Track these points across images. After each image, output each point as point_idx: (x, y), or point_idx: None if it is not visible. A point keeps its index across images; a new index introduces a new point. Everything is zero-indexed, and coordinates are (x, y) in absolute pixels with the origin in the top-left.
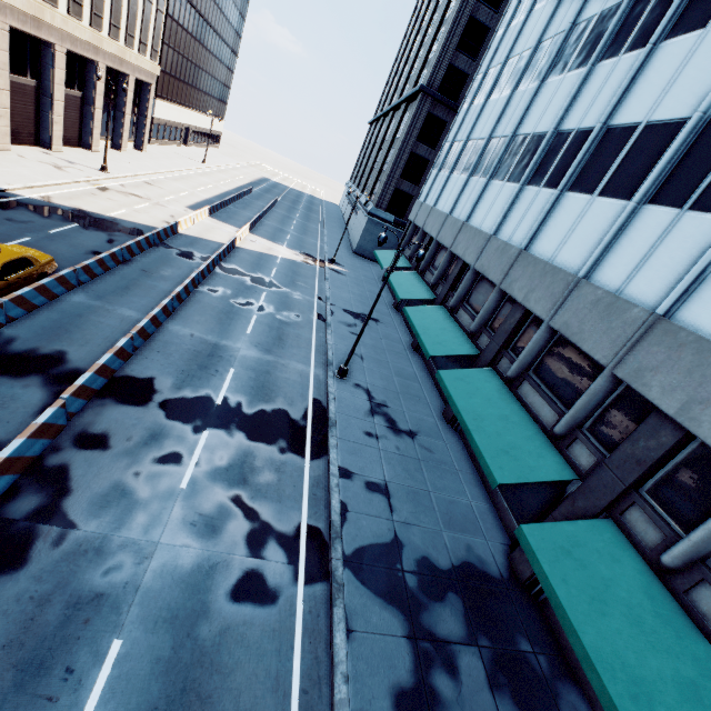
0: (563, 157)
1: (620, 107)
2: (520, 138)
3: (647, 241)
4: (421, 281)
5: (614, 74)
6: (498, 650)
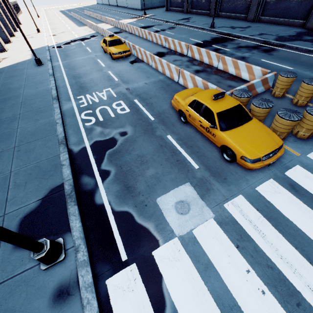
0: None
1: None
2: None
3: None
4: None
5: None
6: None
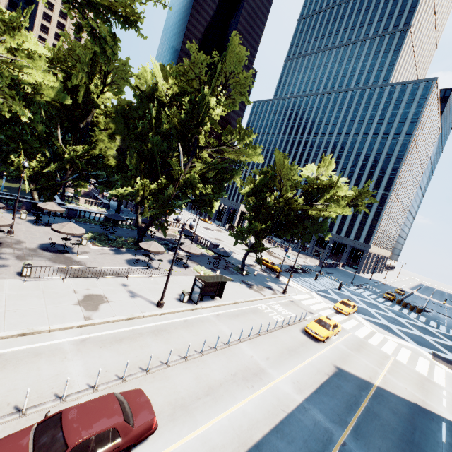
0: None
1: None
2: None
3: None
4: None
5: None
6: None
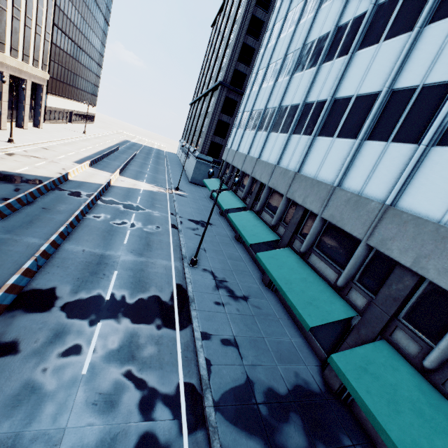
0: (311, 117)
1: (339, 87)
2: (284, 108)
3: (371, 162)
4: (235, 196)
5: (333, 70)
6: None
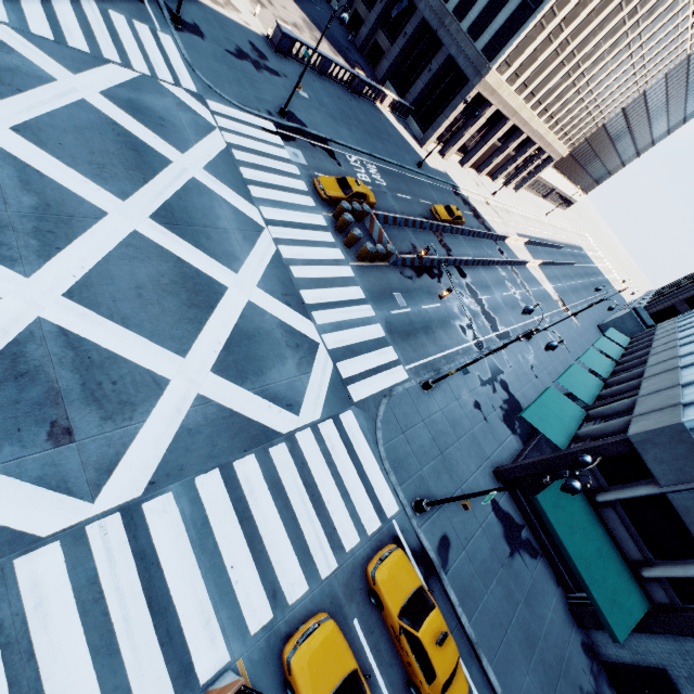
0: None
1: None
2: None
3: None
4: (620, 352)
5: None
6: (508, 411)
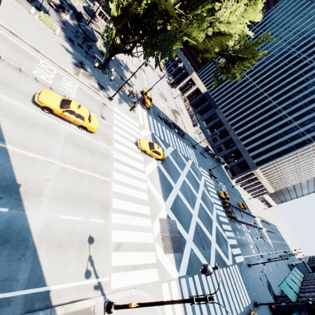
0: None
1: None
2: None
3: None
4: (301, 279)
5: None
6: (268, 286)
